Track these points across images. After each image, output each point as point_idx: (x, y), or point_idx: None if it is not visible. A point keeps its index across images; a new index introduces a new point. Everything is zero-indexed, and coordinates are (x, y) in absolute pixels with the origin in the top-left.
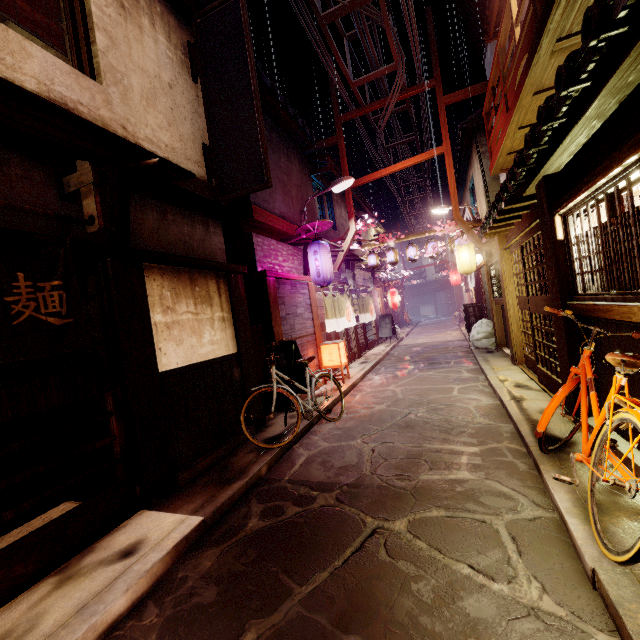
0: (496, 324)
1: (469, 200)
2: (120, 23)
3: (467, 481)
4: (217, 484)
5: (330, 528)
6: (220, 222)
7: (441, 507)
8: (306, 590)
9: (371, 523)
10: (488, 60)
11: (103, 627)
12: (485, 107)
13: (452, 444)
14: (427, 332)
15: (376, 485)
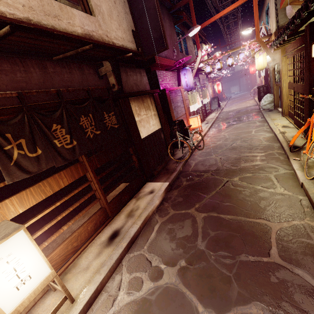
0: (275, 96)
1: (265, 19)
2: None
3: (259, 165)
4: (167, 174)
5: (212, 182)
6: (144, 69)
7: (250, 173)
8: (209, 196)
9: (225, 179)
10: None
11: (156, 207)
12: None
13: (253, 153)
14: (236, 103)
15: (225, 169)
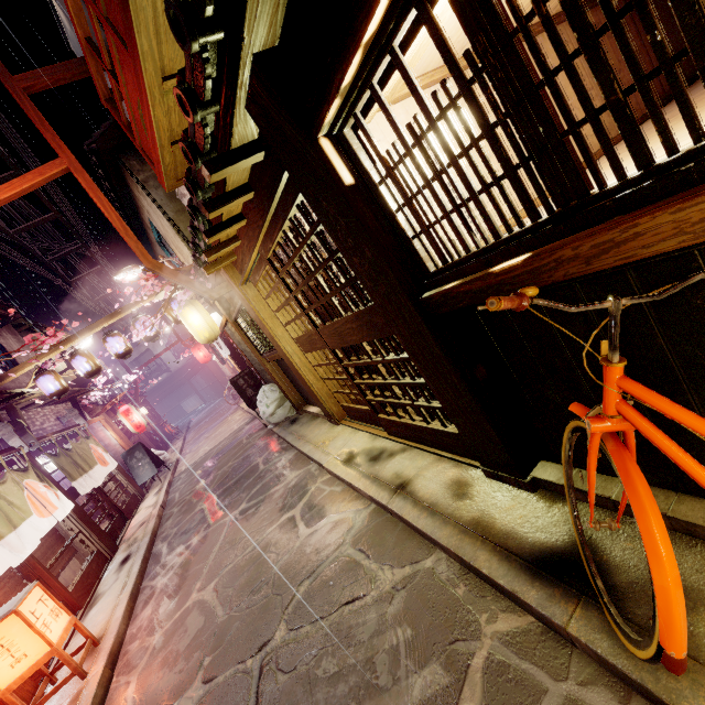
0: (282, 384)
1: (165, 256)
2: None
3: None
4: None
5: None
6: None
7: None
8: None
9: None
10: (73, 39)
11: None
12: (98, 86)
13: None
14: (205, 432)
15: None
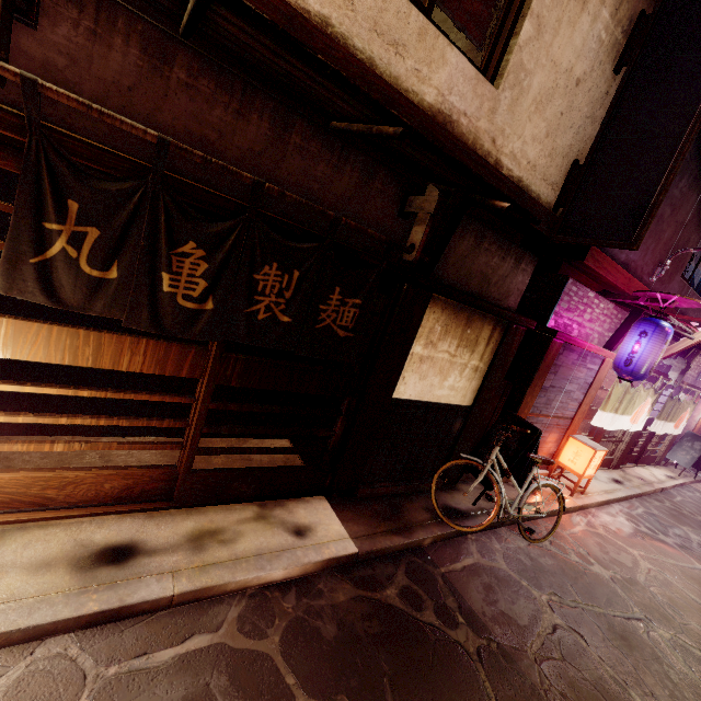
0: None
1: None
2: (561, 2)
3: None
4: (383, 522)
5: (453, 679)
6: (537, 259)
7: None
8: None
9: None
10: None
11: (263, 581)
12: None
13: None
14: None
15: (531, 681)
